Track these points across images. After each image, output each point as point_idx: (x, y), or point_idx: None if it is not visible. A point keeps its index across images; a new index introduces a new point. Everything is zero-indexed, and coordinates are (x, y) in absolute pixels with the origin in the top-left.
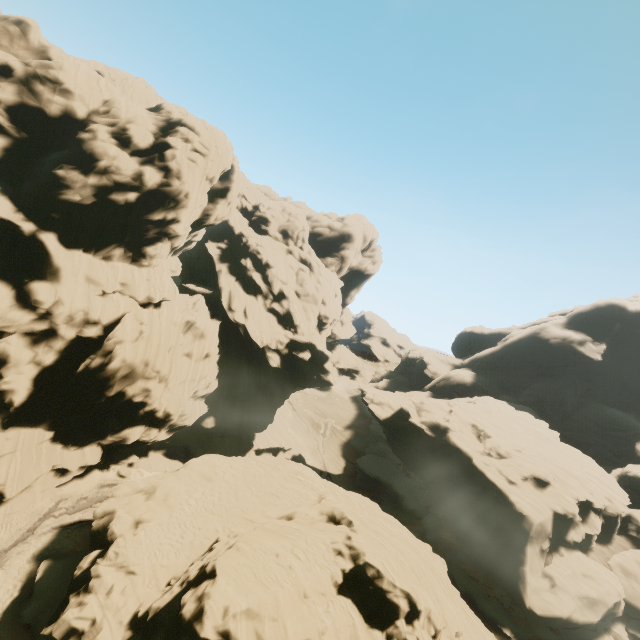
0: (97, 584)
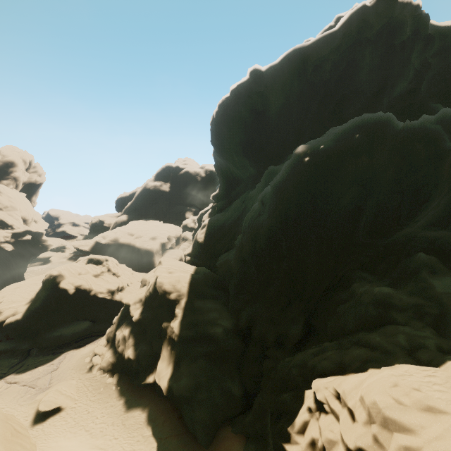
0: (5, 309)
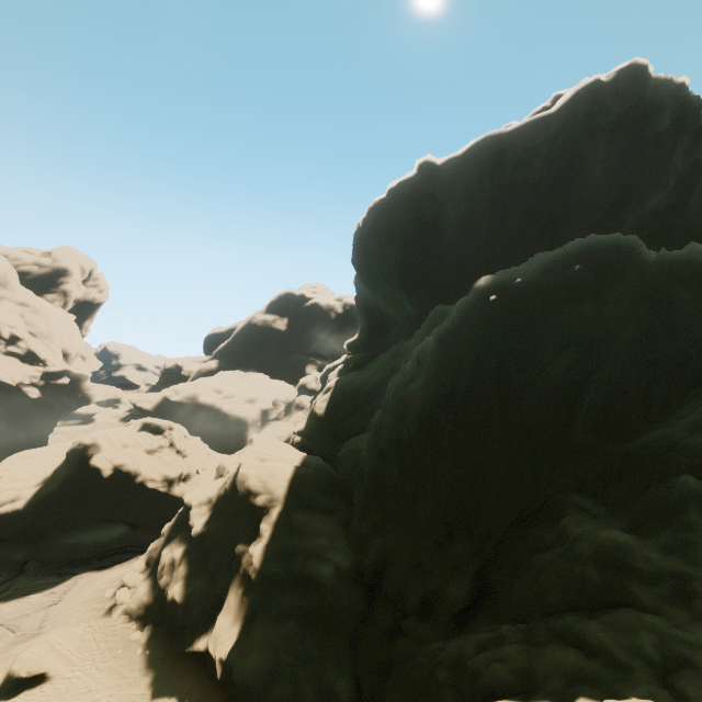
0: (3, 490)
